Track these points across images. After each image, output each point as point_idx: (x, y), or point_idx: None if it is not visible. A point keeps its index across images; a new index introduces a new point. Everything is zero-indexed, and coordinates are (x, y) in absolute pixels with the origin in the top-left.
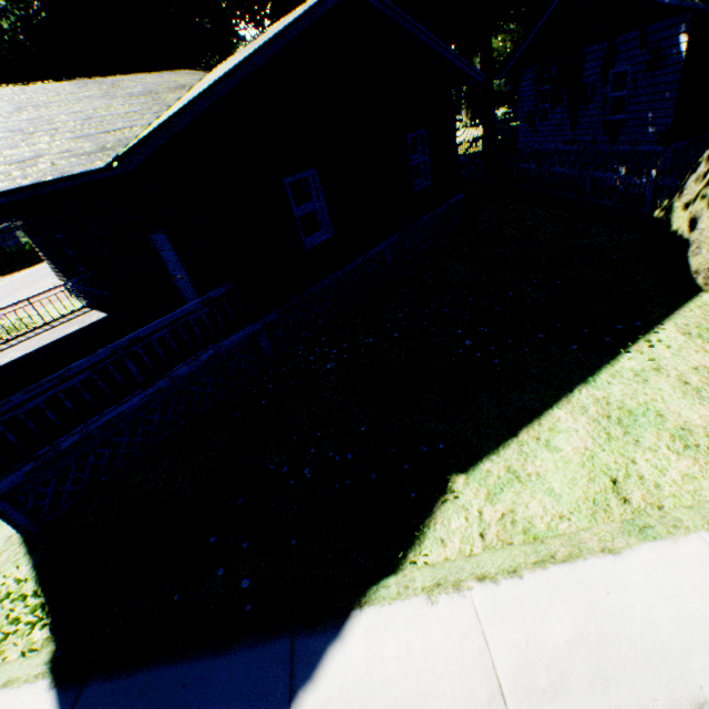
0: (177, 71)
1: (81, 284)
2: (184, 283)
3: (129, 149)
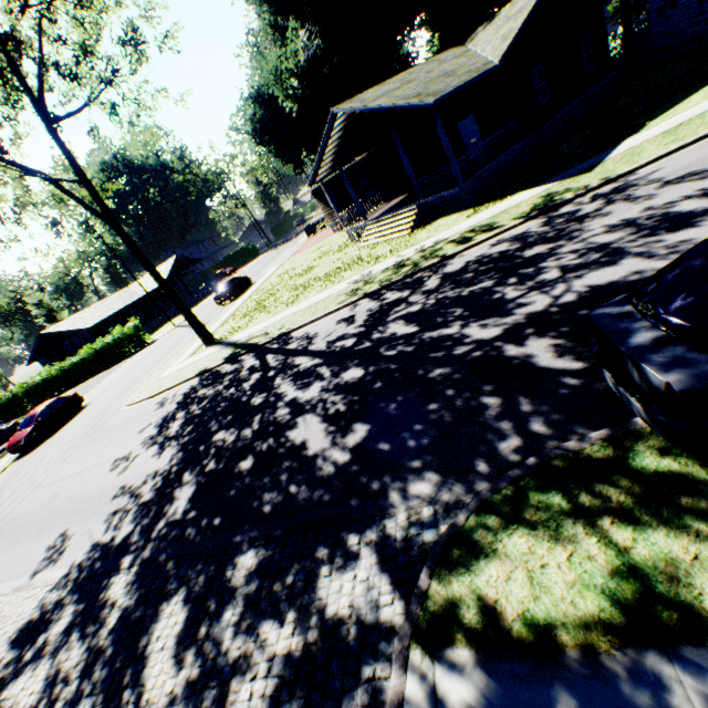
0: (447, 51)
1: (382, 191)
2: (473, 144)
3: (500, 59)
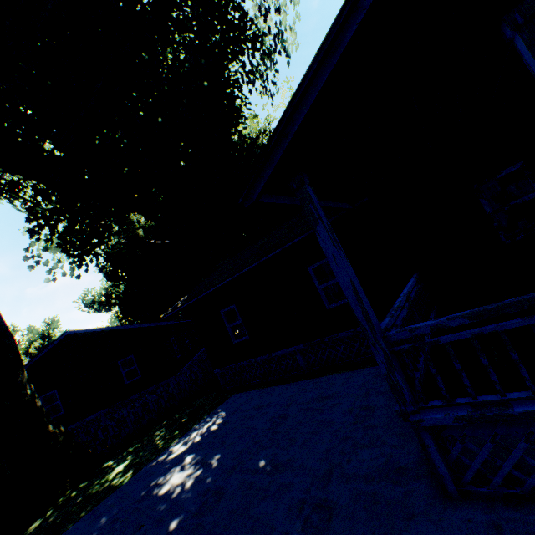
0: None
1: None
2: None
3: None
